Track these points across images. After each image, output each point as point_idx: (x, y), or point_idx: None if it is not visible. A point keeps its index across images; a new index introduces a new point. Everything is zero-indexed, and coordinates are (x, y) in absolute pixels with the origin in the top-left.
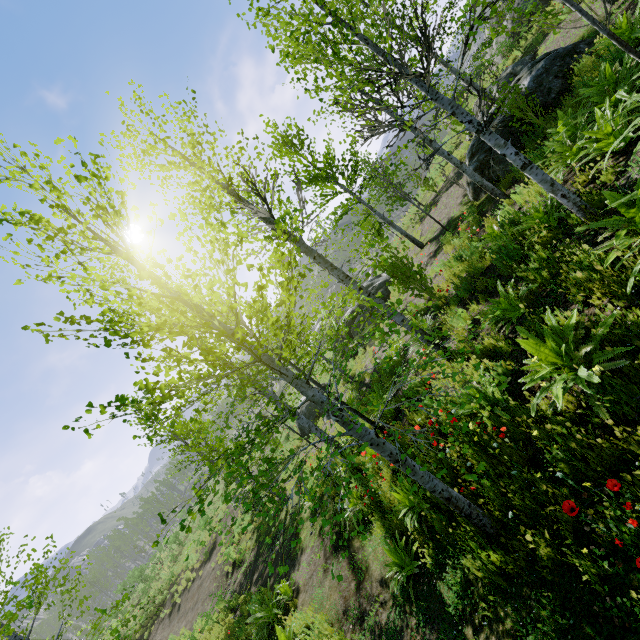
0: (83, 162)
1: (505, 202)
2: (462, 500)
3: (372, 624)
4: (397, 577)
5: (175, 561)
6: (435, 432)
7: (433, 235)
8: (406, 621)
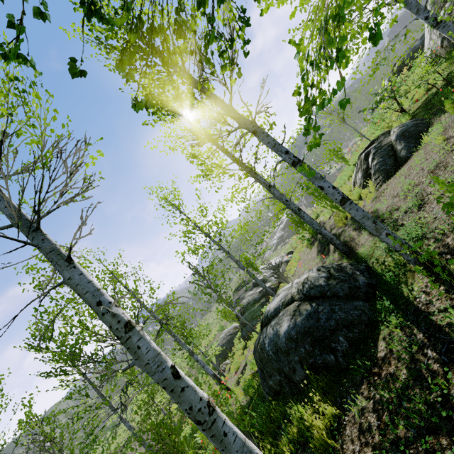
0: None
1: None
2: None
3: None
4: None
5: None
6: None
7: None
8: None
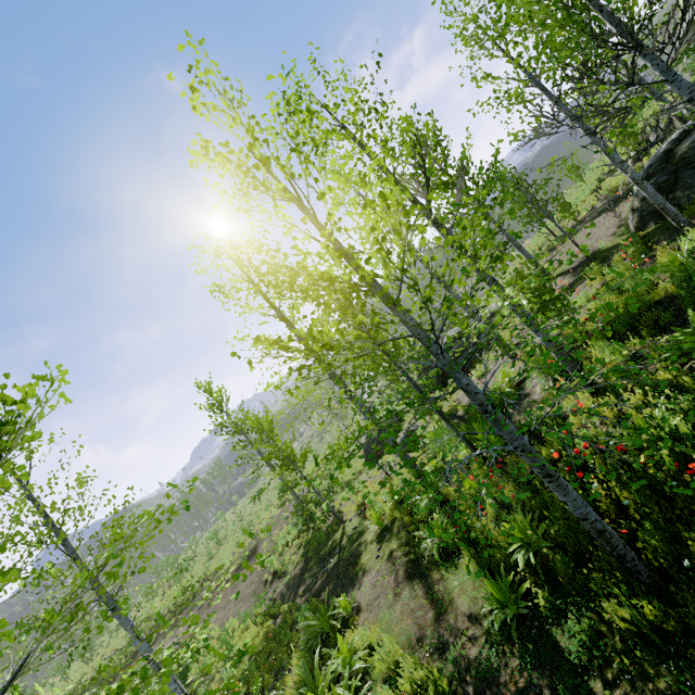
0: (288, 101)
1: (691, 231)
2: (617, 537)
3: (457, 656)
4: (498, 613)
5: (211, 558)
6: (571, 467)
7: (568, 267)
8: (504, 661)
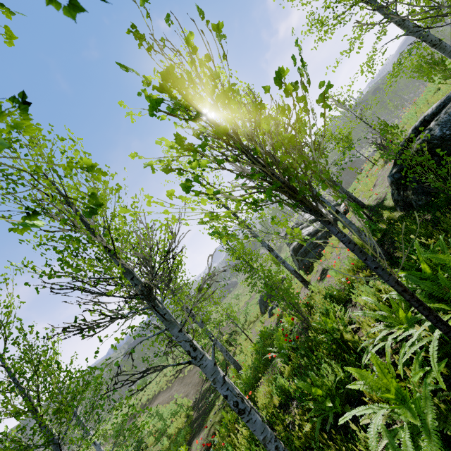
0: None
1: None
2: None
3: None
4: None
5: None
6: None
7: (371, 203)
8: None
